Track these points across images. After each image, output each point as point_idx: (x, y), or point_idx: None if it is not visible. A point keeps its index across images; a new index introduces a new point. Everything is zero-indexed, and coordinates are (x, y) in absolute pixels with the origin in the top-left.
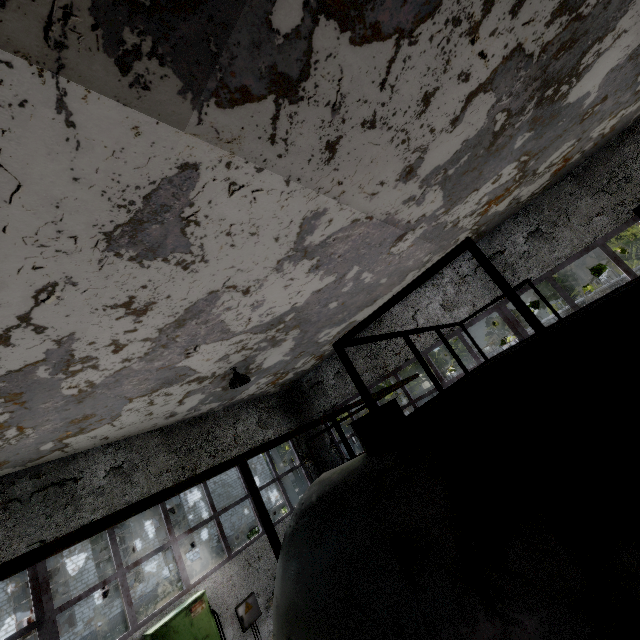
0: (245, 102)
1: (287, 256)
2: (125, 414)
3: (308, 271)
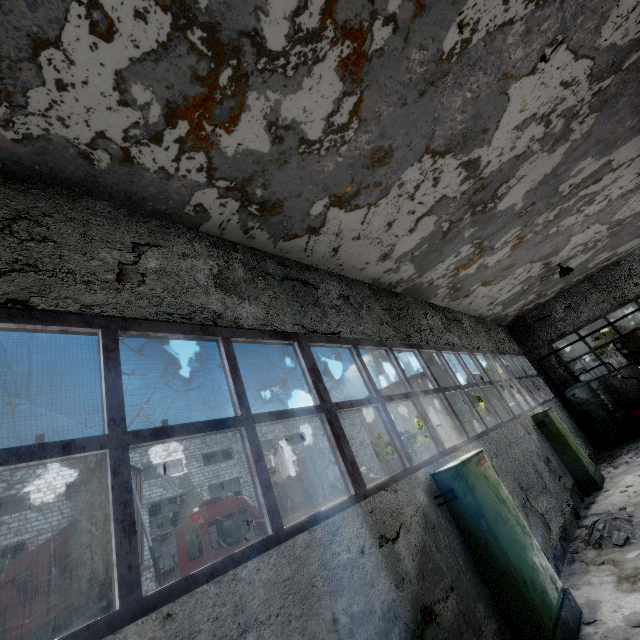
0: None
1: None
2: (506, 279)
3: None
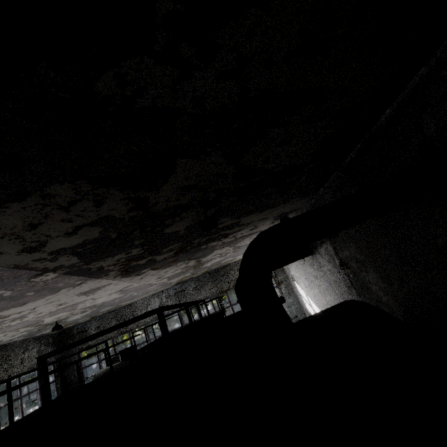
0: (130, 277)
1: (115, 292)
2: None
3: (118, 294)
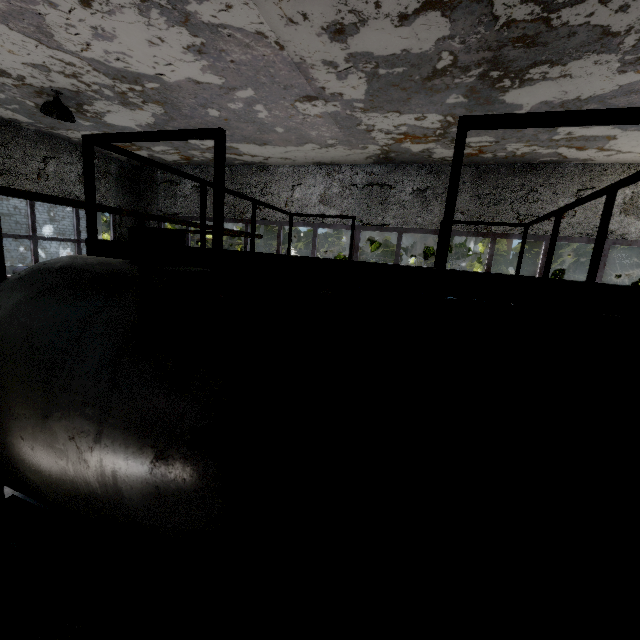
0: None
1: (158, 3)
2: None
3: (187, 47)
